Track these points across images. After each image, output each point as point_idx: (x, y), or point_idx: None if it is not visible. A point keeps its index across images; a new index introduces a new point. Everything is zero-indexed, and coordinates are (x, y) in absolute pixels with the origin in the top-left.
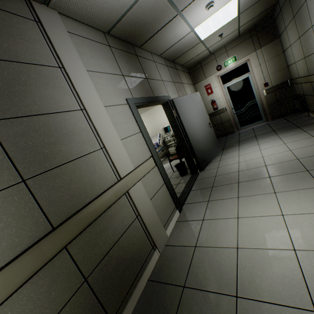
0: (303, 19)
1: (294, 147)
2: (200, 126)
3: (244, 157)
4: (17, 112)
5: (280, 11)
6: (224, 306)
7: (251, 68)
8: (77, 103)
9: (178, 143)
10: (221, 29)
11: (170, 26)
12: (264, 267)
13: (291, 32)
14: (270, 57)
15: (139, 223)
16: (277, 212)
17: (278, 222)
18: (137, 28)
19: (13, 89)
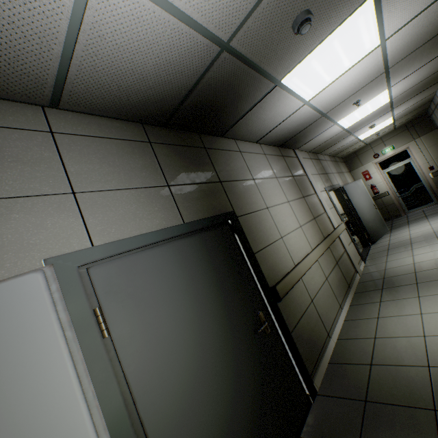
0: None
1: None
2: (367, 207)
3: (414, 231)
4: (305, 194)
5: (433, 113)
6: (409, 275)
7: (412, 154)
8: (313, 190)
9: (349, 221)
10: (378, 131)
11: (342, 140)
12: (429, 264)
13: None
14: (431, 144)
15: (346, 255)
16: None
17: None
18: (324, 146)
19: (302, 186)
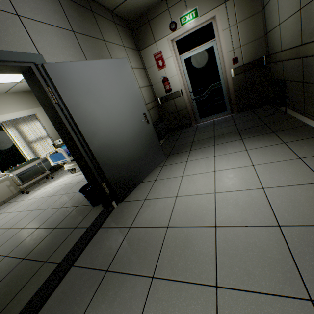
0: None
1: (270, 180)
2: (125, 121)
3: (188, 183)
4: None
5: None
6: None
7: (218, 32)
8: None
9: (73, 156)
10: None
11: None
12: None
13: None
14: (245, 16)
15: None
16: None
17: None
18: None
19: None
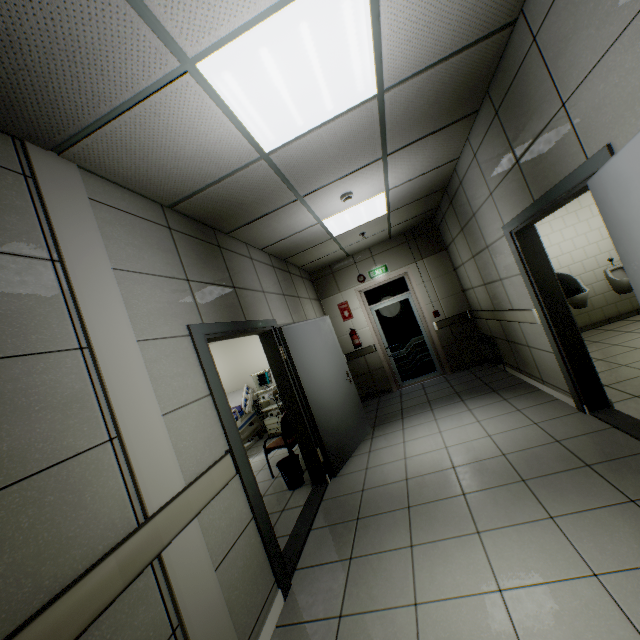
0: (474, 235)
1: (494, 429)
2: (332, 379)
3: (413, 446)
4: None
5: (444, 218)
6: None
7: (412, 286)
8: (75, 333)
9: (288, 415)
10: (364, 226)
11: (283, 212)
12: None
13: (461, 247)
14: (437, 273)
15: None
16: (489, 583)
17: (496, 612)
18: (226, 207)
19: None
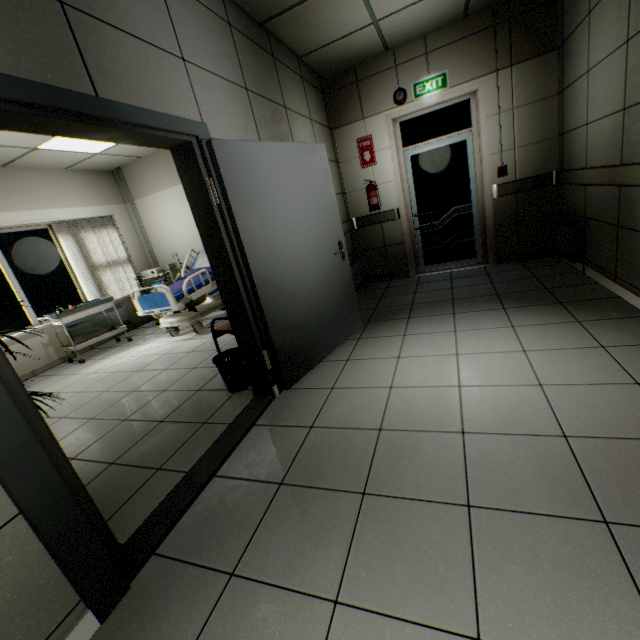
0: None
1: (552, 375)
2: (310, 250)
3: (410, 368)
4: None
5: None
6: None
7: (478, 118)
8: None
9: (222, 297)
10: None
11: None
12: None
13: (604, 25)
14: (528, 98)
15: None
16: None
17: None
18: None
19: None
